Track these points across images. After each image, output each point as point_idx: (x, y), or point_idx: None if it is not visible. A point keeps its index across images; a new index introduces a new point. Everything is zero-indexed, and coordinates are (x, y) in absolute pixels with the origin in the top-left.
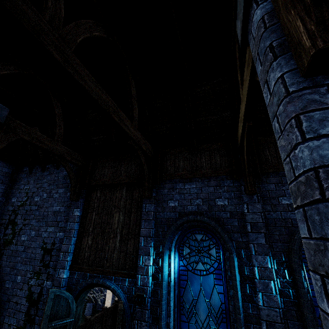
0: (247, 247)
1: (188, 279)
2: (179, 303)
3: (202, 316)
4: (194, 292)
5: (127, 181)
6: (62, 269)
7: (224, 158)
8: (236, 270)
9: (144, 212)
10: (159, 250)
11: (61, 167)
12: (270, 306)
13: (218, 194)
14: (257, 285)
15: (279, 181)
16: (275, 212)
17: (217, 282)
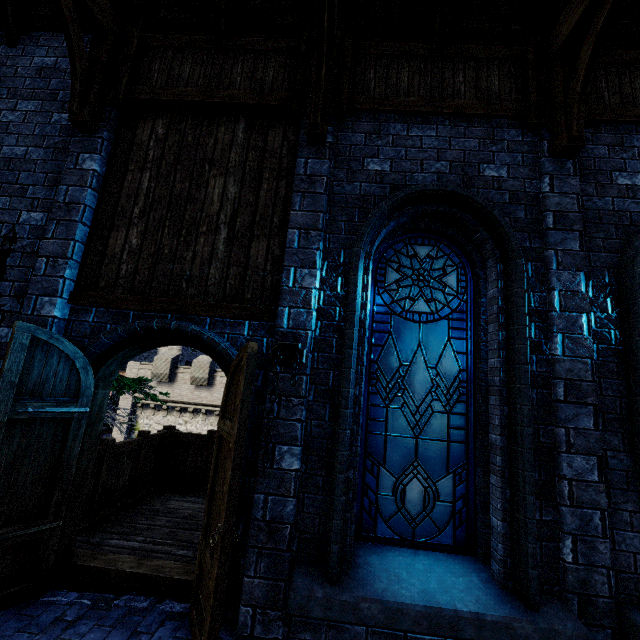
0: (539, 259)
1: (393, 330)
2: (369, 373)
3: (418, 394)
4: (403, 353)
5: (254, 102)
6: (47, 297)
7: (510, 82)
8: (525, 288)
9: (302, 176)
10: (337, 260)
11: (26, 43)
12: (576, 356)
13: (488, 154)
14: (556, 321)
15: (617, 142)
16: (602, 198)
17: (454, 335)
